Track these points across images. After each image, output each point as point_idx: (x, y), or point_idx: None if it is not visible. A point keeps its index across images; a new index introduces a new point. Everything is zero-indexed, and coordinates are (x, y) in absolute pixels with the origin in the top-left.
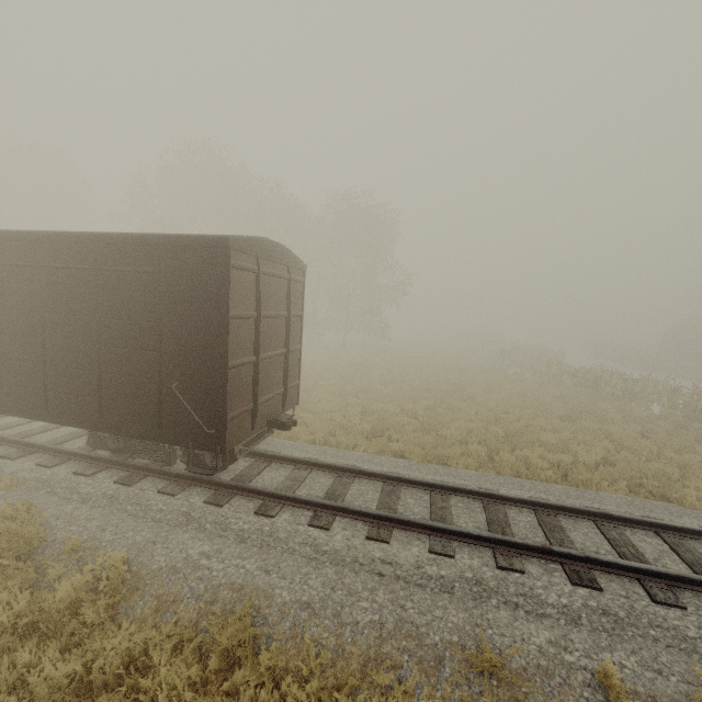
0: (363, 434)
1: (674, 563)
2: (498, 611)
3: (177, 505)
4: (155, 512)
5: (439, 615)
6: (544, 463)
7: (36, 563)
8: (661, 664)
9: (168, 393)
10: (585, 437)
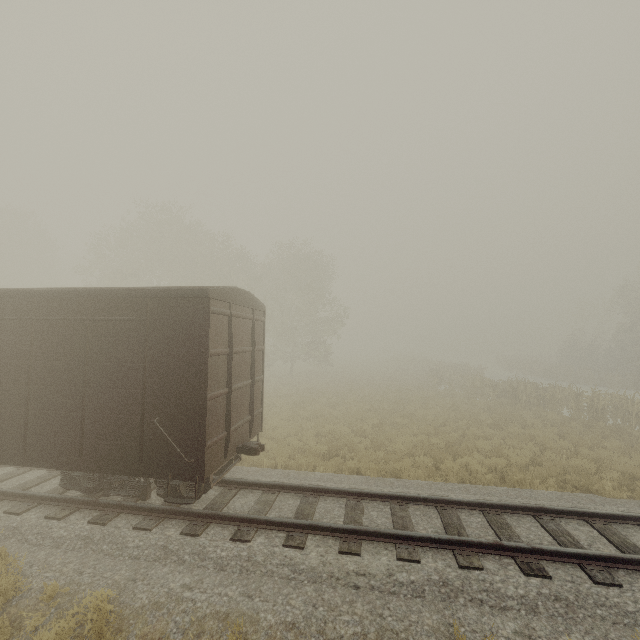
0: (320, 456)
1: (604, 546)
2: (466, 609)
3: (153, 539)
4: (132, 549)
5: (415, 620)
6: (483, 468)
7: (11, 616)
8: (612, 639)
9: (149, 427)
10: (513, 441)
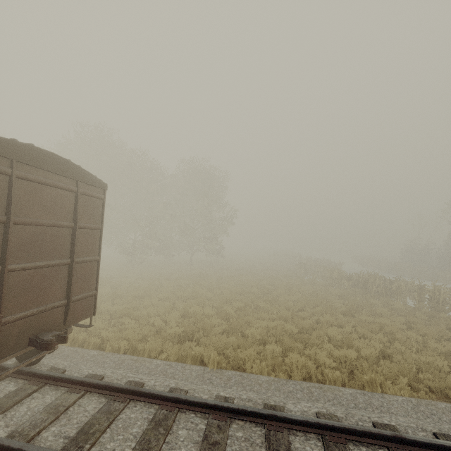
0: (175, 338)
1: None
2: None
3: None
4: None
5: None
6: (331, 361)
7: None
8: None
9: None
10: (363, 330)
